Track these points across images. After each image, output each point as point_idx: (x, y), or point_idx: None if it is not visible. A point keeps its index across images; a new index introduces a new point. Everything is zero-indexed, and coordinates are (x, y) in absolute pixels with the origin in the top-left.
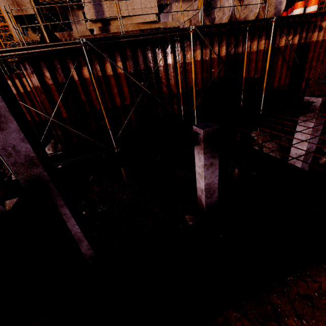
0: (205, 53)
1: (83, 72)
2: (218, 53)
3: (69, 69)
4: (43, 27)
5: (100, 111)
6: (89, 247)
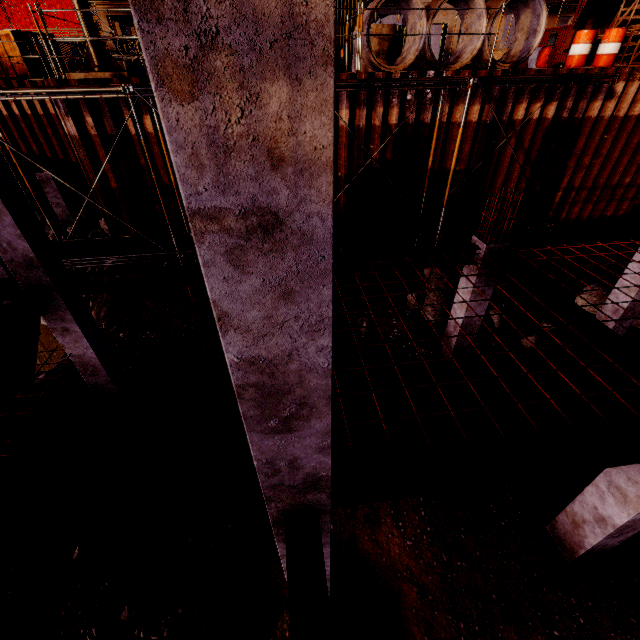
0: (358, 115)
1: (144, 122)
2: (385, 118)
3: (122, 114)
4: (89, 39)
5: (169, 187)
6: (109, 380)
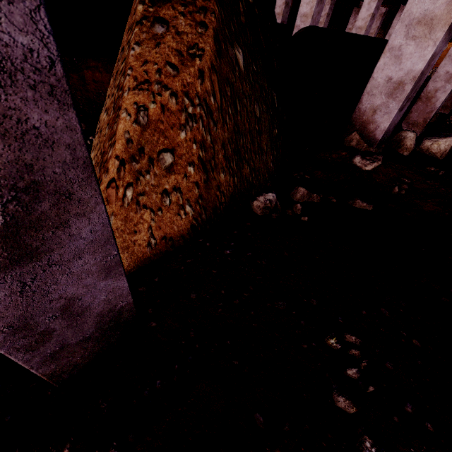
0: None
1: None
2: None
3: None
4: None
5: None
6: None
